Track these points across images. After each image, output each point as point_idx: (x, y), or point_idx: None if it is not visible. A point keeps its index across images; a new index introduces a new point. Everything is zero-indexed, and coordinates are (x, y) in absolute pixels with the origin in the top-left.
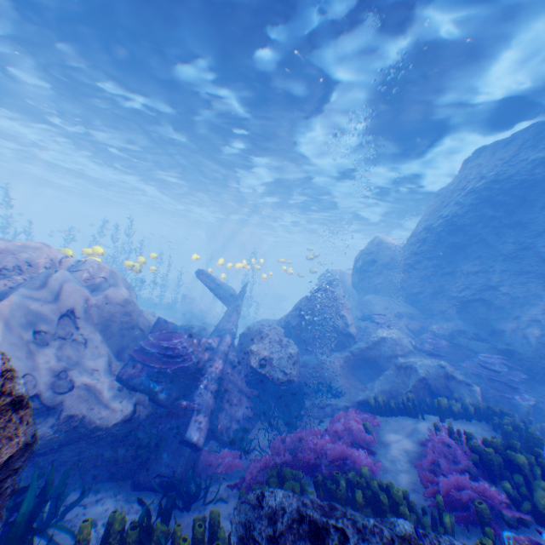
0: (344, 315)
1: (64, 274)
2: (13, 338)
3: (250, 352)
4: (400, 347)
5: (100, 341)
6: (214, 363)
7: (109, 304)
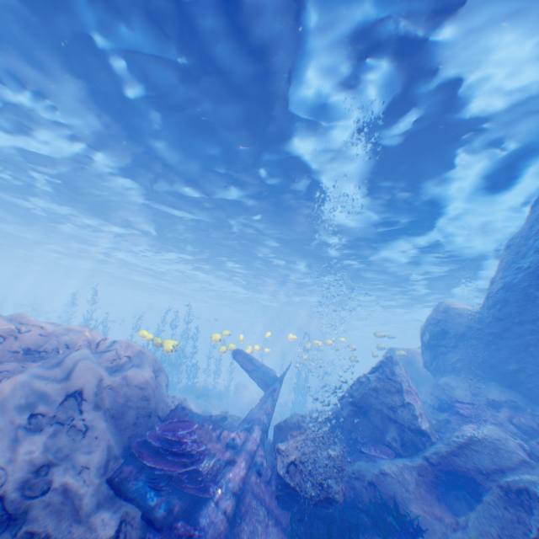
0: (410, 403)
1: (83, 352)
2: (1, 421)
3: (278, 453)
4: (506, 454)
5: (103, 429)
6: (233, 466)
7: (126, 386)
